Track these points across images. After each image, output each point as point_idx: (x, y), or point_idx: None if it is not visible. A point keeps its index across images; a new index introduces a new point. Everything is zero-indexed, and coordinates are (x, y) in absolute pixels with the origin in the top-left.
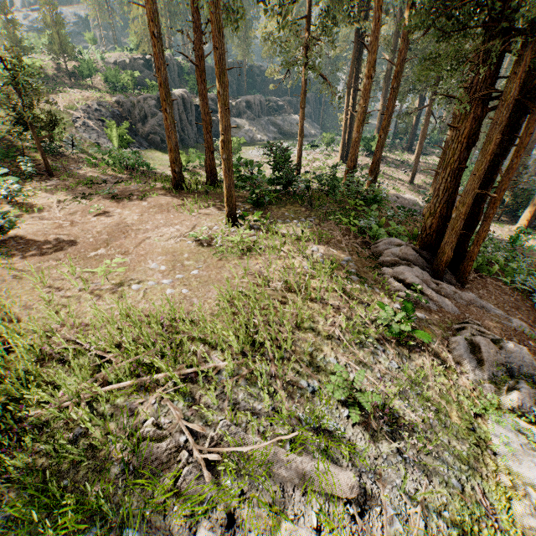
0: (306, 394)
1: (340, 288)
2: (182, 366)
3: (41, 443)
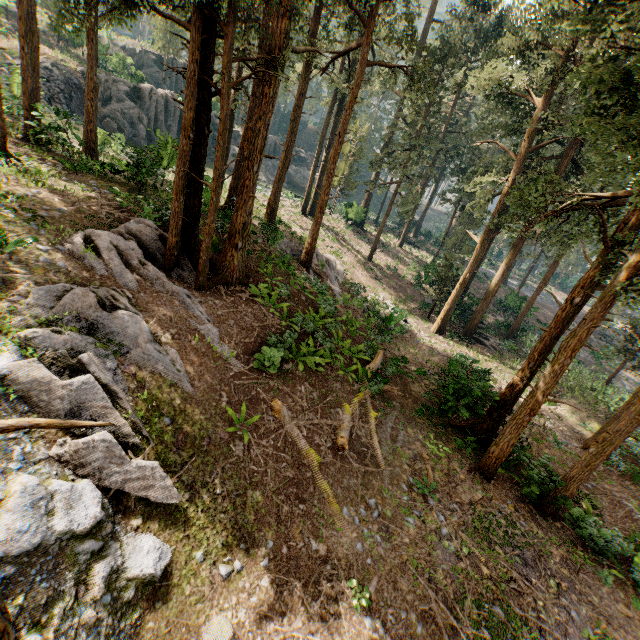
0: None
1: None
2: None
3: None
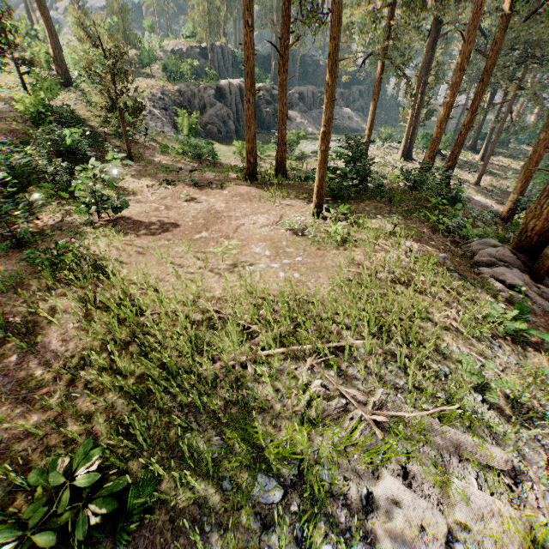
0: (439, 376)
1: (447, 283)
2: (323, 340)
3: (228, 391)
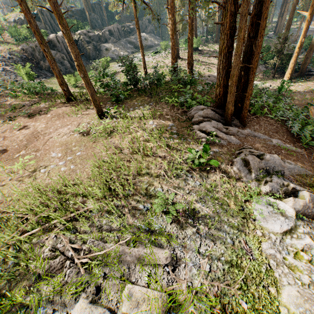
0: (142, 212)
1: (165, 145)
2: (68, 213)
3: None
